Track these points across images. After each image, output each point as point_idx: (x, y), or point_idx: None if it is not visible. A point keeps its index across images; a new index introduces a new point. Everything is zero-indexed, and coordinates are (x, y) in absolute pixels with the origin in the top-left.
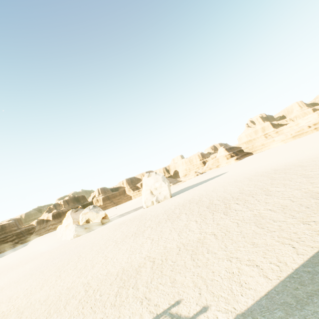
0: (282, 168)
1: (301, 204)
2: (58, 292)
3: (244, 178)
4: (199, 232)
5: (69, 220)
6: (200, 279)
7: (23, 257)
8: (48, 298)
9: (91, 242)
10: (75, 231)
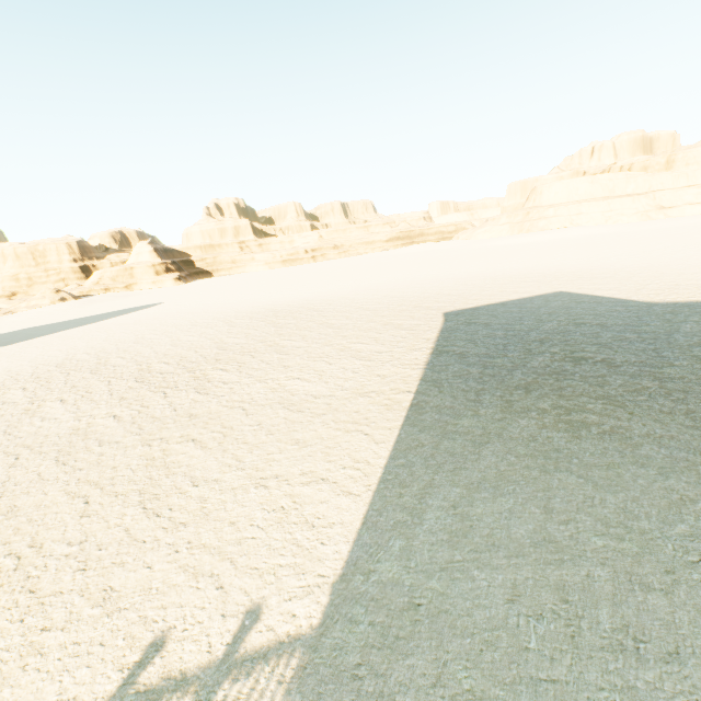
0: (285, 309)
1: (344, 368)
2: None
3: (214, 319)
4: (140, 441)
5: None
6: (204, 553)
7: None
8: None
9: None
10: None
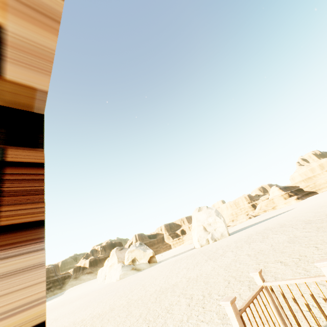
0: None
1: None
2: (142, 307)
3: None
4: None
5: (113, 258)
6: None
7: (65, 300)
8: (131, 312)
9: (148, 276)
10: (122, 270)
